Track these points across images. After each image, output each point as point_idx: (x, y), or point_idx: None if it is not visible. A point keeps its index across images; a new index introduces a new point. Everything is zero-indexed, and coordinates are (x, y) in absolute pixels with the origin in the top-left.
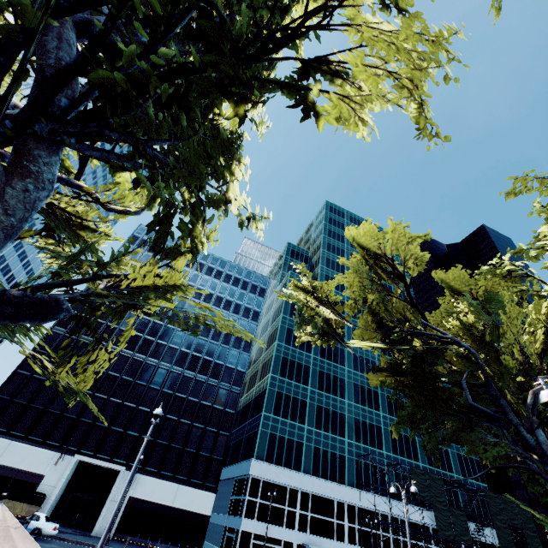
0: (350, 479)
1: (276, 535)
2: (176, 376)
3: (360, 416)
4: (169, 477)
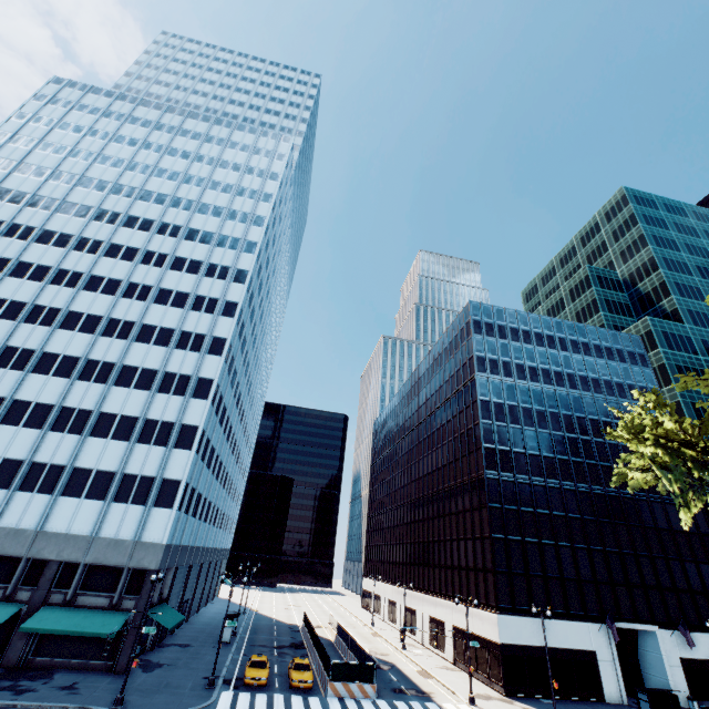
0: None
1: None
2: (630, 502)
3: None
4: (698, 627)
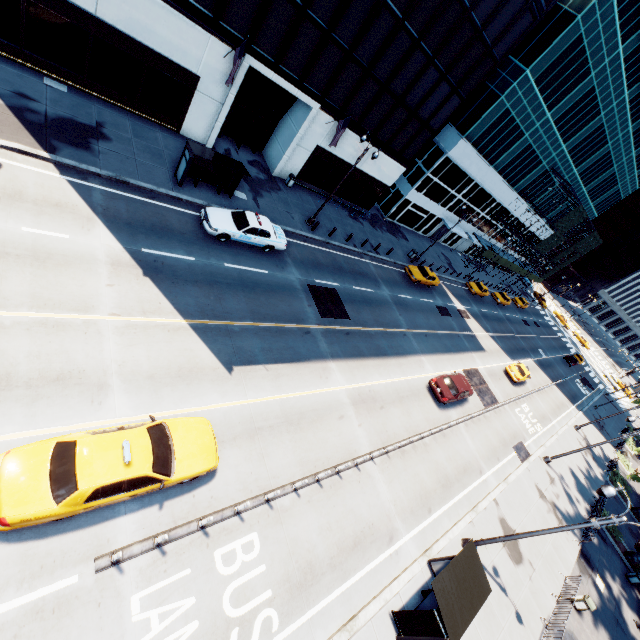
0: (521, 185)
1: (428, 208)
2: None
3: (609, 124)
4: (368, 135)
